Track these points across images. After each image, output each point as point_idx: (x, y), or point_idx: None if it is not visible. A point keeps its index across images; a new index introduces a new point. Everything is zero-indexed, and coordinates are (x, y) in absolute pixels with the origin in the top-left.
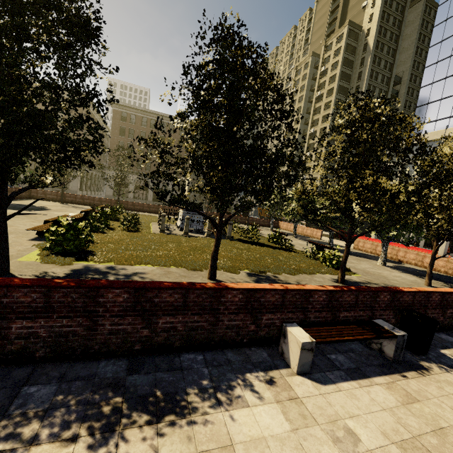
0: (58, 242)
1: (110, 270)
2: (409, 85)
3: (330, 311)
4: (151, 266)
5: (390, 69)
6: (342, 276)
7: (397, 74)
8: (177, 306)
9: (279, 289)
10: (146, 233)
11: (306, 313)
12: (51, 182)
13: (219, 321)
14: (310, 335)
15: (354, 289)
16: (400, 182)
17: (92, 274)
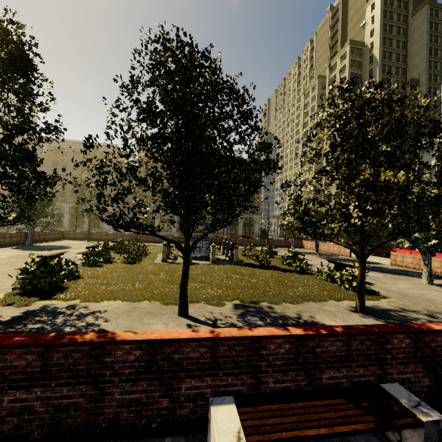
0: (29, 280)
1: (68, 310)
2: (429, 85)
3: (301, 369)
4: (121, 302)
5: (403, 74)
6: (360, 303)
7: (413, 77)
8: (32, 374)
9: (204, 339)
10: (146, 263)
11: (258, 375)
12: (14, 219)
13: (104, 395)
14: (243, 426)
15: (340, 332)
16: (414, 174)
17: (42, 315)
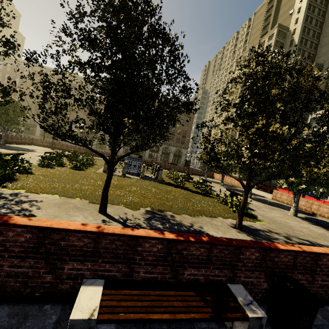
0: None
1: (11, 196)
2: None
3: (169, 265)
4: (57, 196)
5: (312, 59)
6: (239, 222)
7: (319, 63)
8: None
9: (89, 232)
10: (90, 171)
11: (132, 265)
12: None
13: None
14: (101, 305)
15: (205, 241)
16: (297, 130)
17: None
